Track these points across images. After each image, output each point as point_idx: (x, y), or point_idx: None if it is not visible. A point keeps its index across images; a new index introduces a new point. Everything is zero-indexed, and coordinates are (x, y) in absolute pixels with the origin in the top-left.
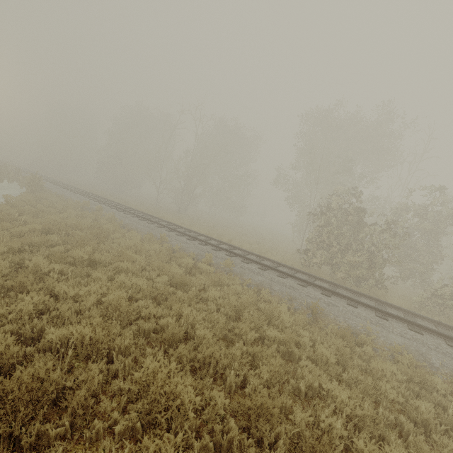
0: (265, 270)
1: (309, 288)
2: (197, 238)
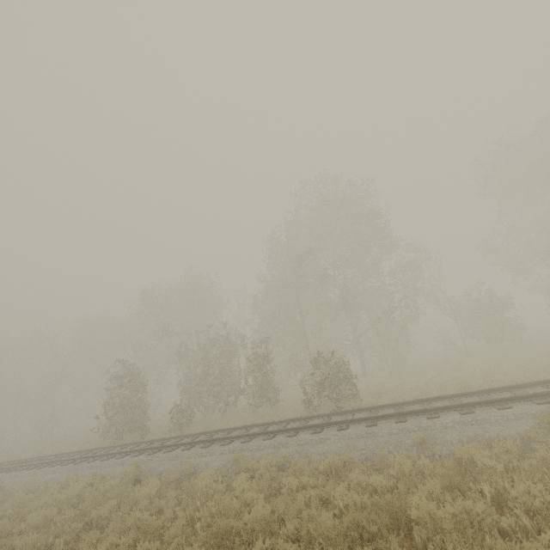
0: (11, 471)
1: (35, 468)
2: None
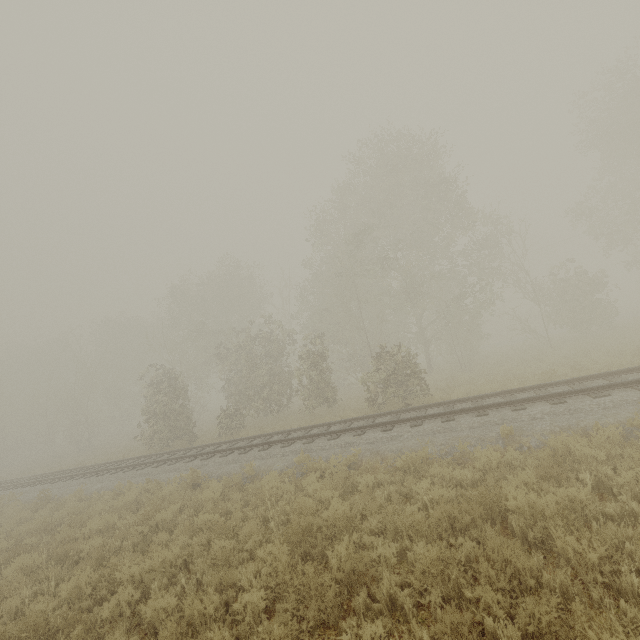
0: (57, 481)
1: (81, 478)
2: (16, 483)
